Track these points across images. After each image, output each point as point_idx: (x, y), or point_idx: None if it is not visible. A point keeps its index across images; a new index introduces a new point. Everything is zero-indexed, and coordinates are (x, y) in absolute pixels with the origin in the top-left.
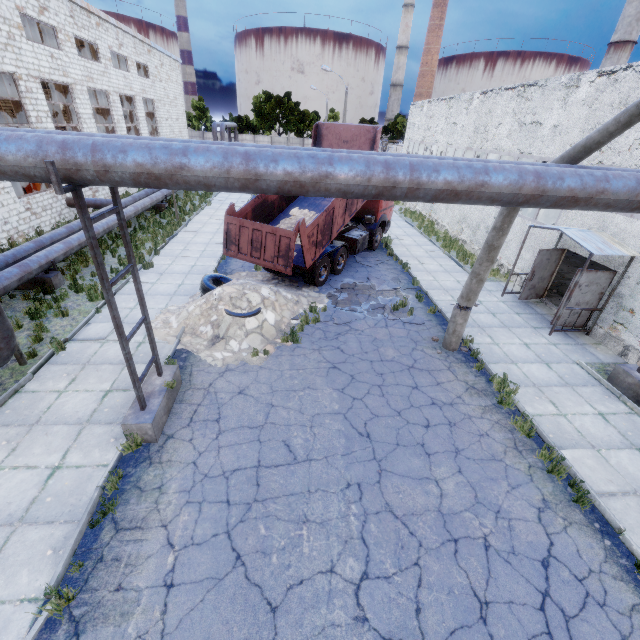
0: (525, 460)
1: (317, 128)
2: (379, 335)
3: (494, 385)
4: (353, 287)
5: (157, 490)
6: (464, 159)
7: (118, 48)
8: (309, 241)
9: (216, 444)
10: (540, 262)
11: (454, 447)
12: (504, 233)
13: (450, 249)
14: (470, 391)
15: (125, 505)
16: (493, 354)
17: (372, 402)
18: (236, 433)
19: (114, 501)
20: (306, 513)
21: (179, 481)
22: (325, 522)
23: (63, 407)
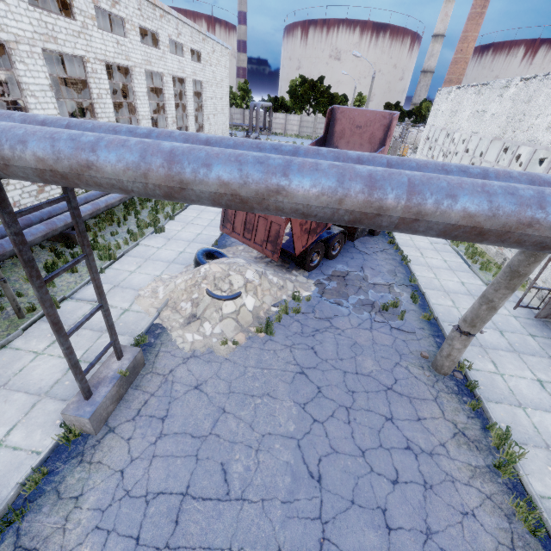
0: None
1: (332, 112)
2: (360, 339)
3: (491, 437)
4: (344, 276)
5: (73, 500)
6: (499, 171)
7: (176, 37)
8: (301, 228)
9: (152, 451)
10: None
11: (425, 525)
12: (537, 259)
13: (458, 243)
14: (458, 438)
15: (36, 513)
16: (495, 388)
17: (334, 430)
18: (176, 440)
19: (24, 509)
20: None
21: (99, 493)
22: None
23: (33, 372)
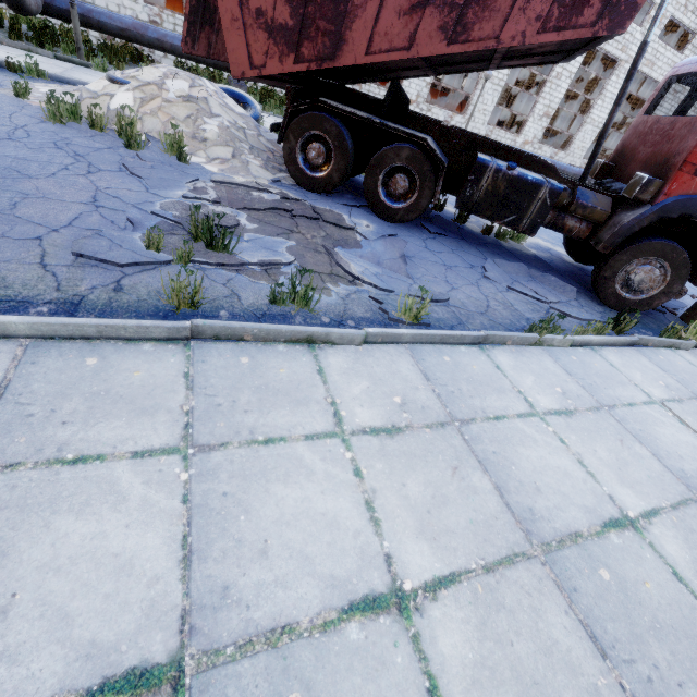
0: None
1: None
2: (46, 183)
3: None
4: (326, 218)
5: None
6: None
7: None
8: (247, 0)
9: None
10: None
11: None
12: None
13: None
14: None
15: None
16: None
17: None
18: None
19: None
20: None
21: None
22: None
23: None
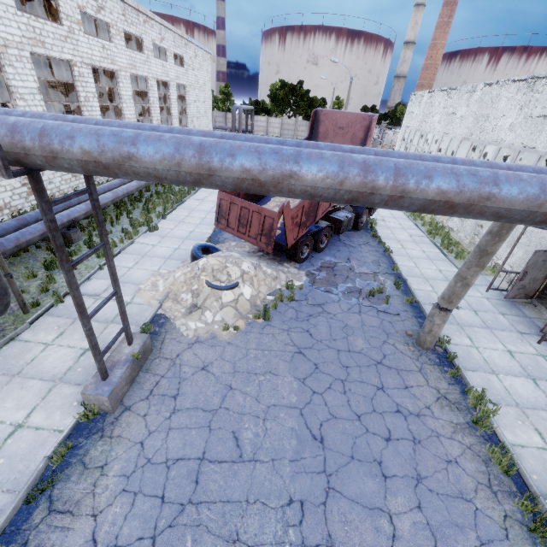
0: (500, 506)
1: (315, 114)
2: (351, 321)
3: (469, 399)
4: (332, 266)
5: (99, 469)
6: (465, 160)
7: (160, 41)
8: (293, 222)
9: (167, 424)
10: (534, 263)
11: (416, 472)
12: (501, 239)
13: (435, 235)
14: (441, 402)
15: (65, 482)
16: (471, 359)
17: (332, 399)
18: (189, 414)
19: (54, 477)
20: (239, 530)
21: (122, 462)
22: (257, 546)
23: (44, 361)
